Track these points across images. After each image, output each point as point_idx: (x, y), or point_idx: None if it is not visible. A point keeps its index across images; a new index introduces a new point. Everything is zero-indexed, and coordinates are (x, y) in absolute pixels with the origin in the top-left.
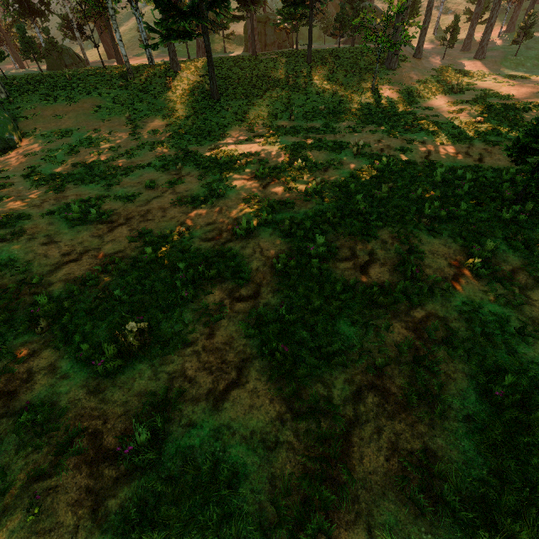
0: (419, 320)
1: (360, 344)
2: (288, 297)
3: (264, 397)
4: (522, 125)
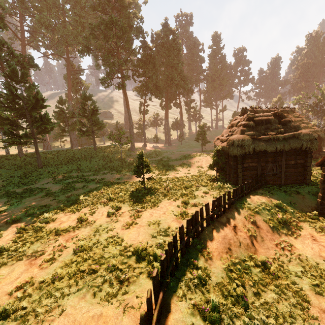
0: (72, 236)
1: (36, 250)
2: (15, 242)
3: None
4: (166, 166)
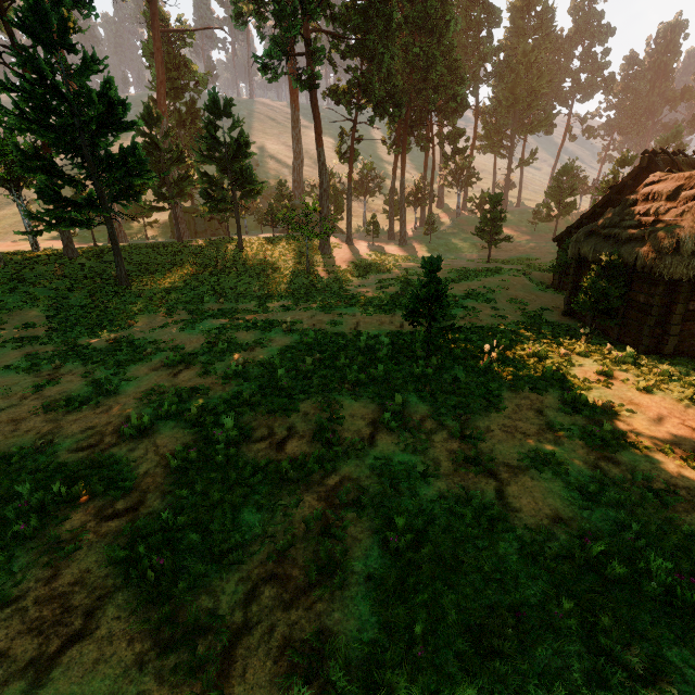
0: (333, 487)
1: (263, 531)
2: (182, 498)
3: (120, 640)
4: None
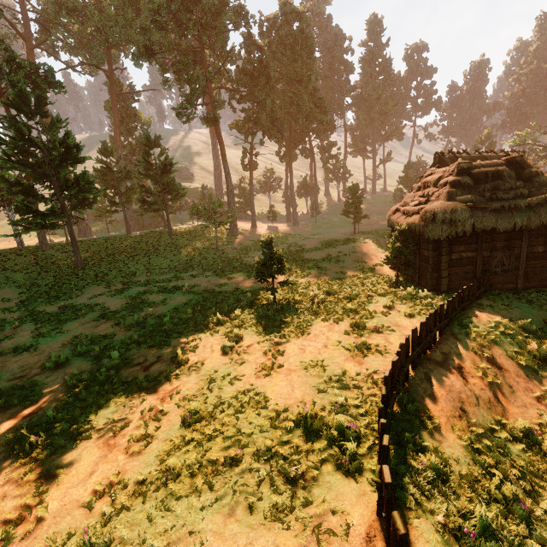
0: (170, 391)
1: (112, 419)
2: (68, 404)
3: None
4: (301, 261)
